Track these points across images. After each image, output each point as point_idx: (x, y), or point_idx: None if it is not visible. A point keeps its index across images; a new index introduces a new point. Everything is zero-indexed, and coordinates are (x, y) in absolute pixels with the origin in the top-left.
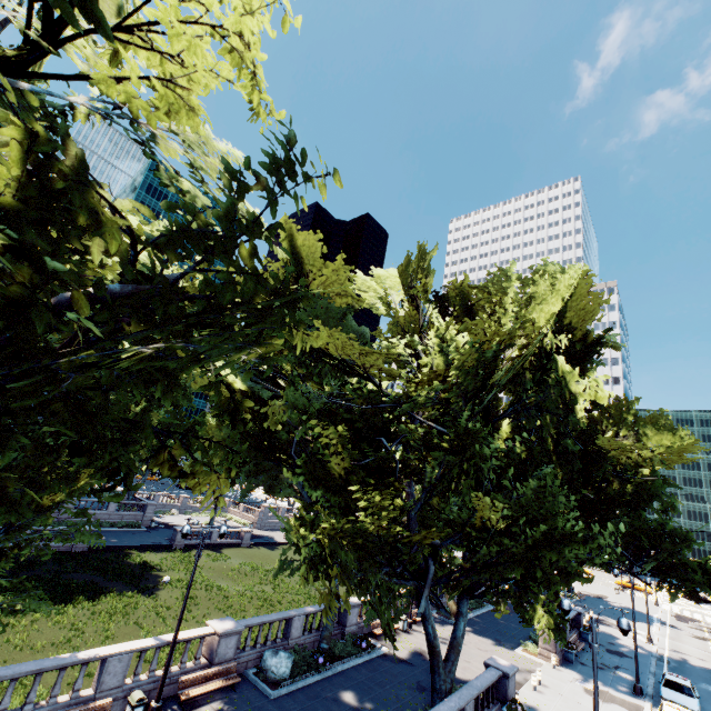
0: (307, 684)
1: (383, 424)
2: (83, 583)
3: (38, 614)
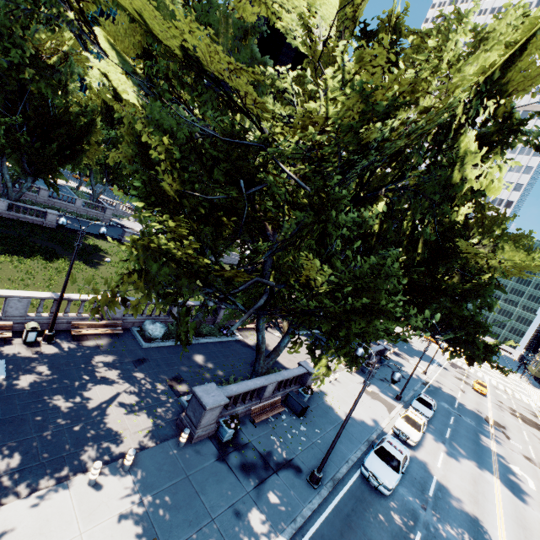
0: (173, 345)
1: (252, 169)
2: (45, 248)
3: (2, 259)
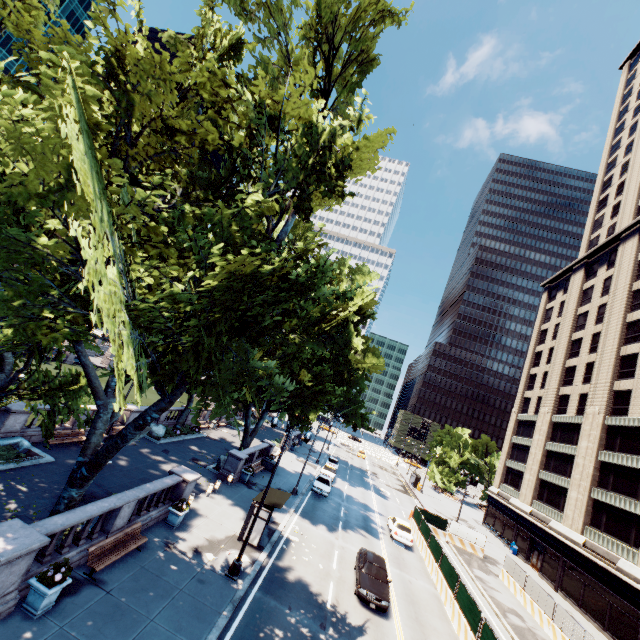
0: (172, 441)
1: None
2: None
3: None
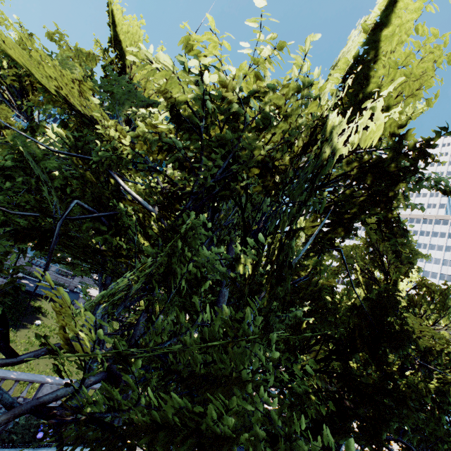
0: None
1: (110, 198)
2: None
3: None
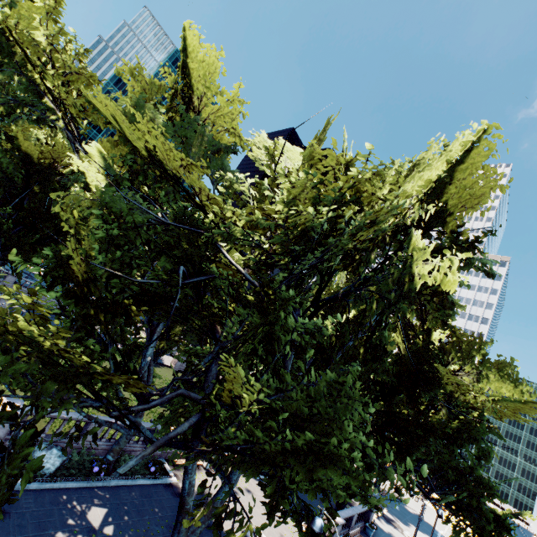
0: (65, 487)
1: (200, 259)
2: None
3: None
